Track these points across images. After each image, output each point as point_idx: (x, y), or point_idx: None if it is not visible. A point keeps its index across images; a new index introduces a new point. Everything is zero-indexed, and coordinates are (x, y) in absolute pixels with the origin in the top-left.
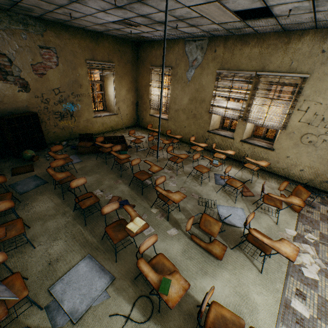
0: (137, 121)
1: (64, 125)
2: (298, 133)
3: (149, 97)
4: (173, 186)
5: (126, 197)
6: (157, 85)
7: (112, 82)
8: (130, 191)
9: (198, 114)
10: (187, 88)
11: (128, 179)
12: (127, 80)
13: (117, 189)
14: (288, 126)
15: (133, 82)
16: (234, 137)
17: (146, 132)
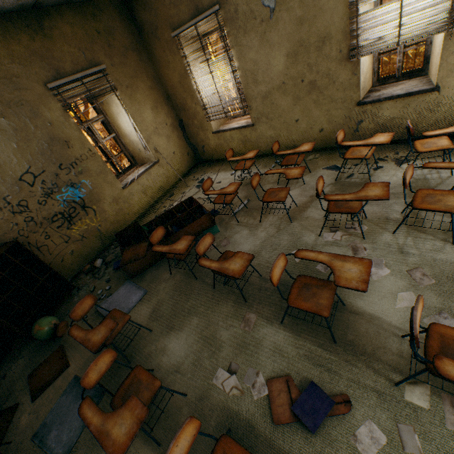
0: (194, 156)
1: (82, 231)
2: None
3: (198, 98)
4: (386, 277)
5: (301, 370)
6: (202, 66)
7: (119, 106)
8: (297, 343)
9: (320, 78)
10: (273, 31)
11: (265, 302)
12: (144, 88)
13: (263, 349)
14: None
15: (155, 86)
16: (441, 84)
17: (222, 168)
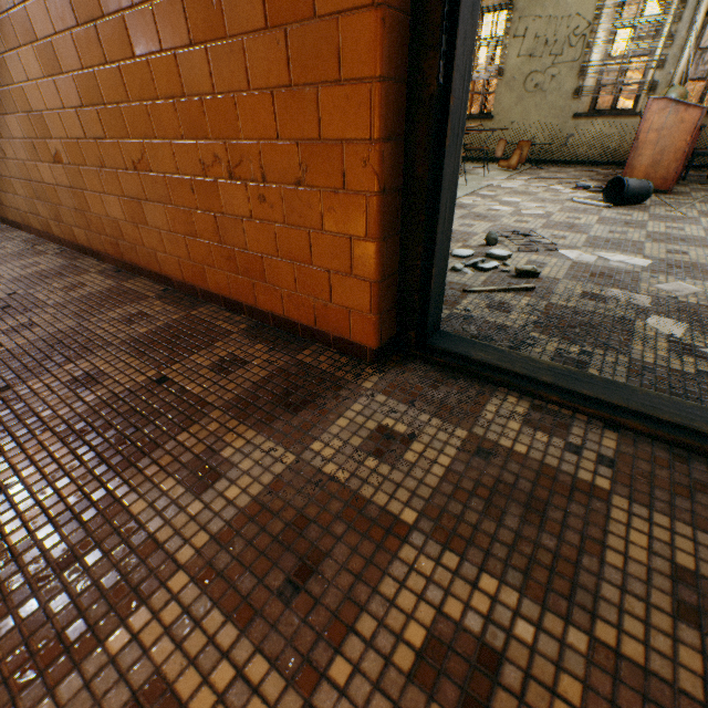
0: None
1: None
2: (519, 77)
3: None
4: None
5: None
6: None
7: None
8: None
9: None
10: None
11: None
12: None
13: None
14: (506, 69)
15: None
16: None
17: None
